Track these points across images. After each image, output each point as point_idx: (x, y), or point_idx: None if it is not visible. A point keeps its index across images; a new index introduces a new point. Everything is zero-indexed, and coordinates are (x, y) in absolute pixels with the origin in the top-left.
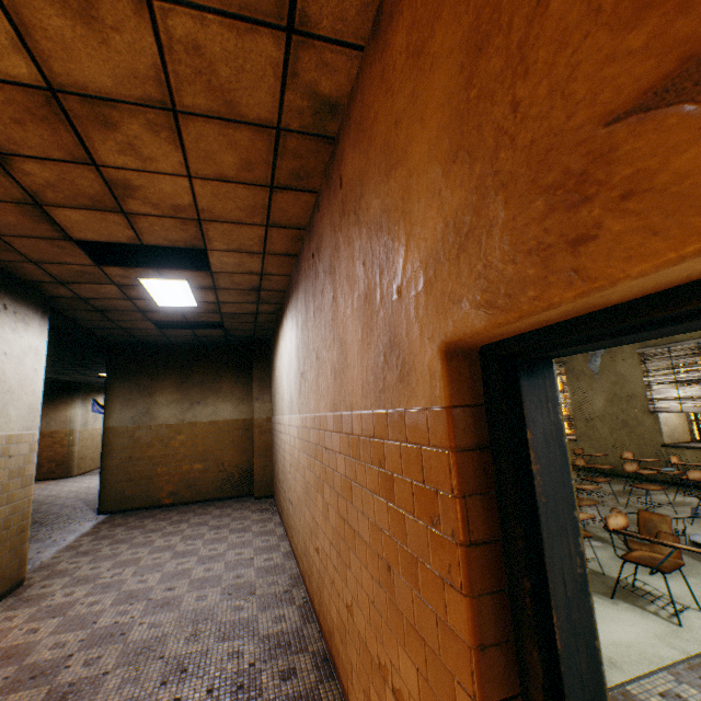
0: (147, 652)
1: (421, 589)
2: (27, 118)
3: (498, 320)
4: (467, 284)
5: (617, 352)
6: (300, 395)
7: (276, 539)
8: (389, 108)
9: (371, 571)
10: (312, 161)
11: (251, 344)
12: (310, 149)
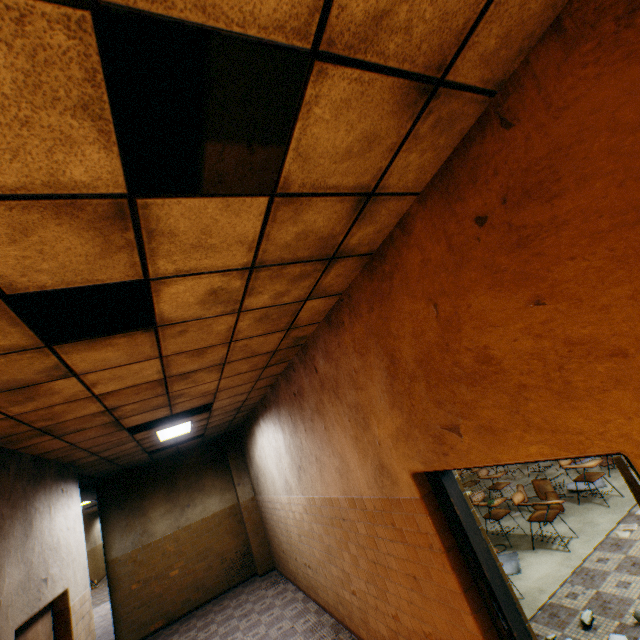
0: None
1: (434, 580)
2: (143, 390)
3: (429, 469)
4: (413, 453)
5: None
6: (301, 482)
7: (302, 603)
8: (348, 362)
9: (404, 584)
10: (290, 353)
11: (220, 437)
12: (290, 350)
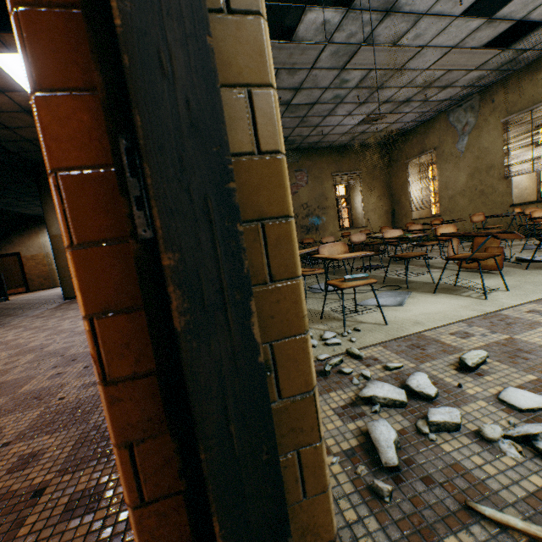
0: (53, 354)
1: None
2: None
3: None
4: None
5: (483, 126)
6: None
7: None
8: None
9: None
10: None
11: None
12: None
